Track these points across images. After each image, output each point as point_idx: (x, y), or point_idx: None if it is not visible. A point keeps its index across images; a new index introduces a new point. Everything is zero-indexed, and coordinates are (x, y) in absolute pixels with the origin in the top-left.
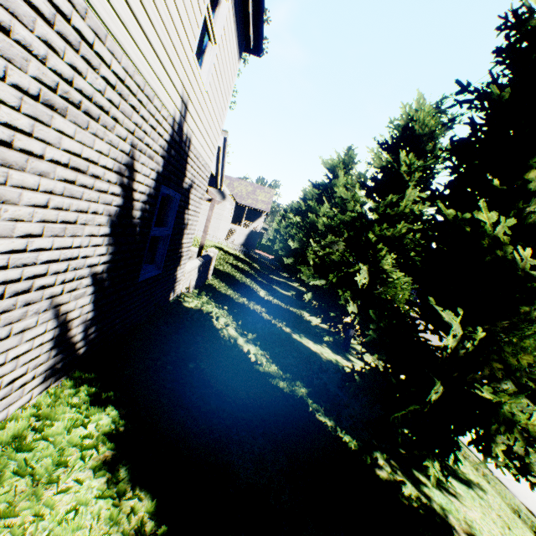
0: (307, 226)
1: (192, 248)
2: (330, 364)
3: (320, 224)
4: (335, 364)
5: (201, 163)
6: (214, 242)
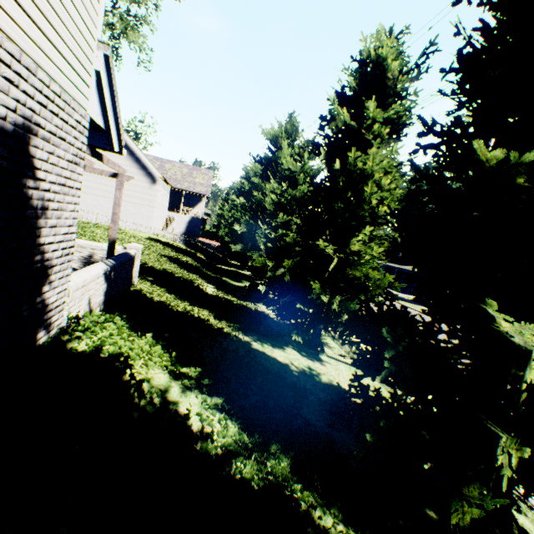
0: (253, 207)
1: (103, 245)
2: (304, 378)
3: (267, 204)
4: (309, 375)
5: (49, 87)
6: (149, 233)
